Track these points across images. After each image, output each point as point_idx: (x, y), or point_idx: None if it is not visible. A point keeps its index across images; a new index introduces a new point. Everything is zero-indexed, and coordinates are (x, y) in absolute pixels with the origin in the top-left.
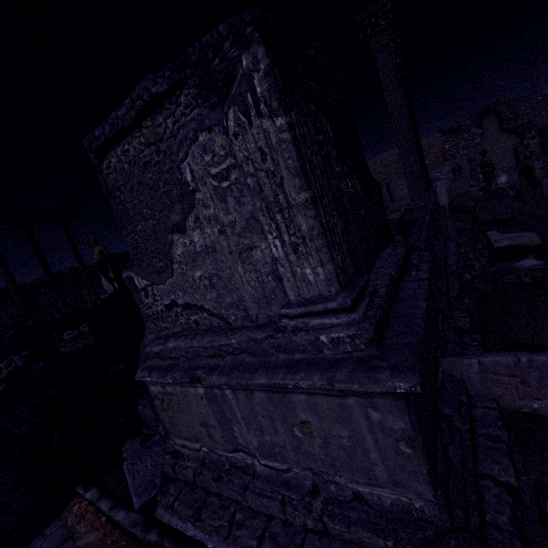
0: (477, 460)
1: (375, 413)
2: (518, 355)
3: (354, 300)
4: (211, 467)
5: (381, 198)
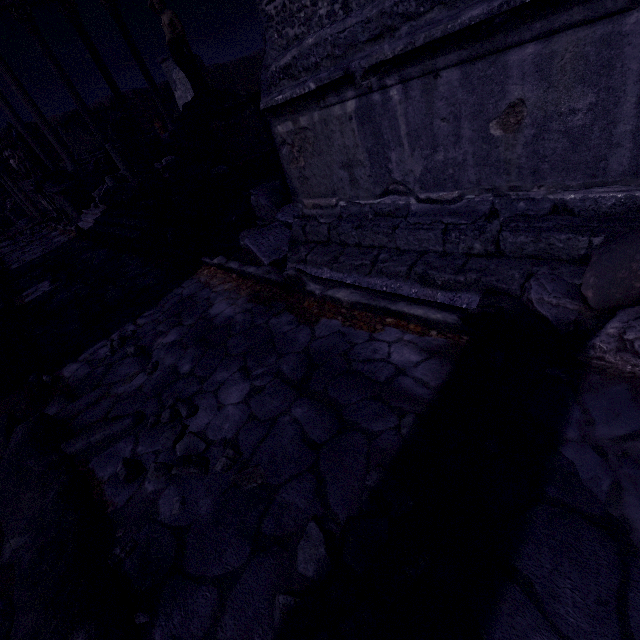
0: None
1: None
2: None
3: None
4: (349, 220)
5: None
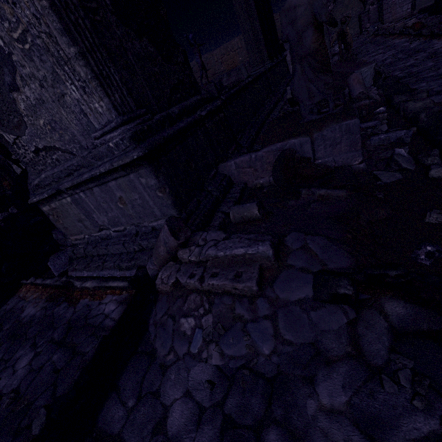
0: (219, 207)
1: (143, 179)
2: (251, 155)
3: (126, 120)
4: (92, 244)
5: (187, 60)
